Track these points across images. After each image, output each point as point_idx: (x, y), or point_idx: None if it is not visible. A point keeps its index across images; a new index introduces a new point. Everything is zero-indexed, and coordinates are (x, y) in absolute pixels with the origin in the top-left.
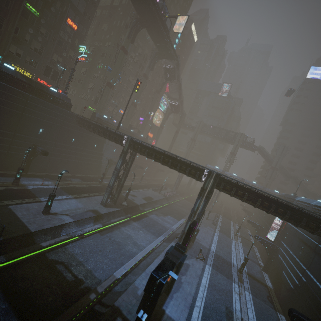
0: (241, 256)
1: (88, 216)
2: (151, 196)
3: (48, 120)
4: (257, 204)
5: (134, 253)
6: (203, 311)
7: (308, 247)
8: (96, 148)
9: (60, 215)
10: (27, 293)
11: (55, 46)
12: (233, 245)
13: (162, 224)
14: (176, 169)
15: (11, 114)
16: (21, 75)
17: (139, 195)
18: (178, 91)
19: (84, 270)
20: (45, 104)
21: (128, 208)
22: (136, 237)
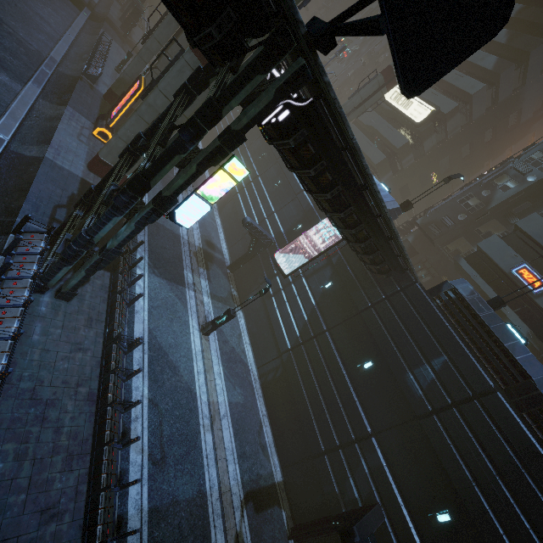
0: None
1: None
2: None
3: None
4: None
5: None
6: None
7: None
8: None
9: None
10: None
11: None
12: None
13: None
14: None
15: None
16: None
17: None
18: None
19: None
20: None
21: None
22: None
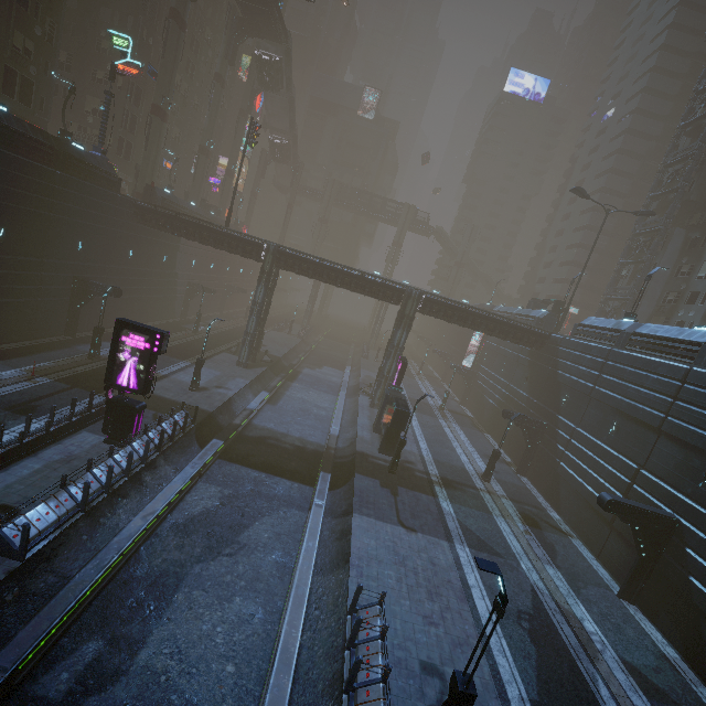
0: (434, 396)
1: (244, 385)
2: (284, 342)
3: (90, 221)
4: (468, 324)
5: (325, 416)
6: (427, 443)
7: (511, 362)
8: (165, 265)
9: (213, 390)
10: (269, 464)
11: (13, 10)
12: (422, 386)
13: (327, 379)
14: (363, 293)
15: (34, 219)
16: (31, 127)
17: (268, 343)
18: (288, 113)
19: (295, 439)
20: (83, 186)
21: (273, 366)
22: (312, 399)
